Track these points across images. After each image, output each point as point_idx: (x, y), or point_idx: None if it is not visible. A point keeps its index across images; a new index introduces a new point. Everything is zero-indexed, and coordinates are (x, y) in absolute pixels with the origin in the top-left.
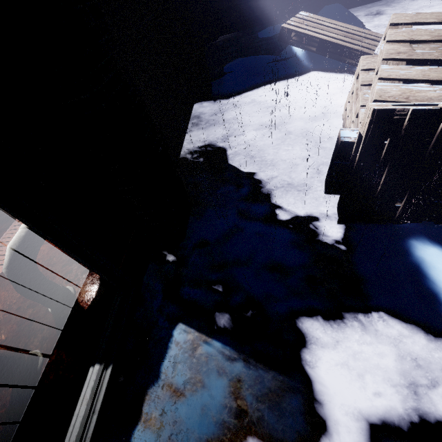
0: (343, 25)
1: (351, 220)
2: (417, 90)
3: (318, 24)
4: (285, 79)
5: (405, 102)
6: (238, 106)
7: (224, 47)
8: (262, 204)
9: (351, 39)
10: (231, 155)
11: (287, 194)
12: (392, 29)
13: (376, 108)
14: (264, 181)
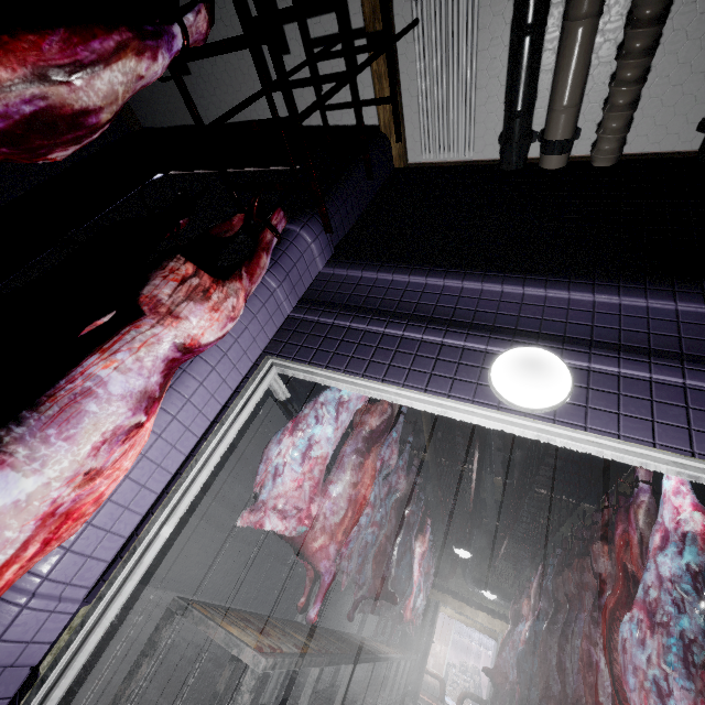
0: None
1: None
2: None
3: None
4: None
5: None
6: None
7: None
8: None
9: None
10: None
11: None
12: None
13: None
14: None
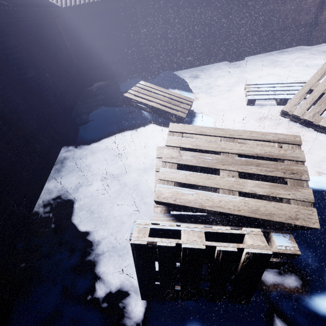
0: (168, 92)
1: (150, 298)
2: (182, 192)
3: (152, 91)
4: (133, 127)
5: (174, 203)
6: (96, 151)
7: (95, 94)
8: (86, 275)
9: (171, 105)
10: (77, 208)
11: (112, 257)
12: (169, 136)
13: (132, 242)
14: (95, 243)
